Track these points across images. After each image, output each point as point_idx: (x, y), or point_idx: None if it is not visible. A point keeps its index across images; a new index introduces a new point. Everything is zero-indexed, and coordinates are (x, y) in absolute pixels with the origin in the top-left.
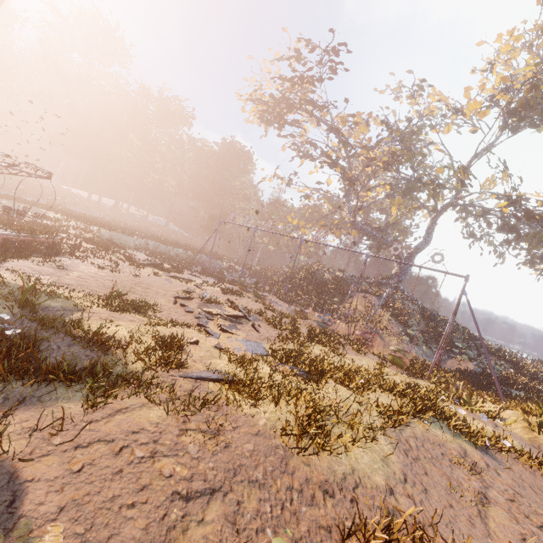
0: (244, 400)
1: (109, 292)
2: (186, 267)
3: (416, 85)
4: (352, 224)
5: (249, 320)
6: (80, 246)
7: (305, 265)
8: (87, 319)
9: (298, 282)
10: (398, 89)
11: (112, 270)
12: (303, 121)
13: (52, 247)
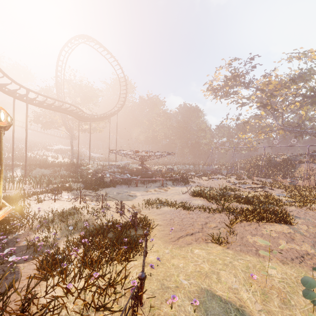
0: (309, 205)
1: (226, 186)
2: (206, 173)
3: (300, 53)
4: (282, 129)
5: (265, 187)
6: (183, 174)
7: (255, 156)
8: (242, 193)
9: (262, 166)
10: (289, 58)
11: (205, 180)
12: (237, 90)
13: (182, 177)
